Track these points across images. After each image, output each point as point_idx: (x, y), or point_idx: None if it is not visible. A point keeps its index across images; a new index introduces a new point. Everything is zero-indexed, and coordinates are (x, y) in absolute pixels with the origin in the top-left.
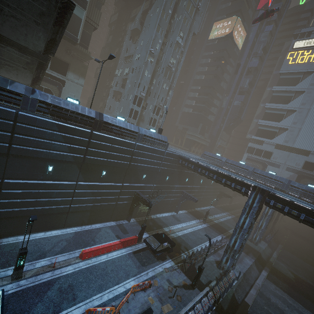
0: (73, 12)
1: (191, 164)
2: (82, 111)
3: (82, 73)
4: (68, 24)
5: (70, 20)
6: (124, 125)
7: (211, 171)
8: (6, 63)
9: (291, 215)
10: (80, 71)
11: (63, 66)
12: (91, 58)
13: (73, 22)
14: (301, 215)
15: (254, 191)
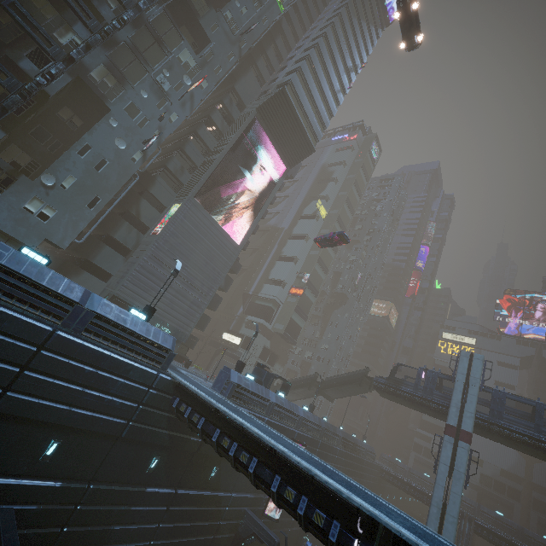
0: (299, 324)
1: (395, 479)
2: (350, 438)
3: (283, 363)
4: (294, 333)
5: (296, 330)
6: (361, 444)
7: (420, 492)
8: (297, 393)
9: (495, 543)
10: (283, 361)
11: (274, 359)
12: (292, 349)
13: (297, 331)
14: (502, 542)
15: (463, 517)
